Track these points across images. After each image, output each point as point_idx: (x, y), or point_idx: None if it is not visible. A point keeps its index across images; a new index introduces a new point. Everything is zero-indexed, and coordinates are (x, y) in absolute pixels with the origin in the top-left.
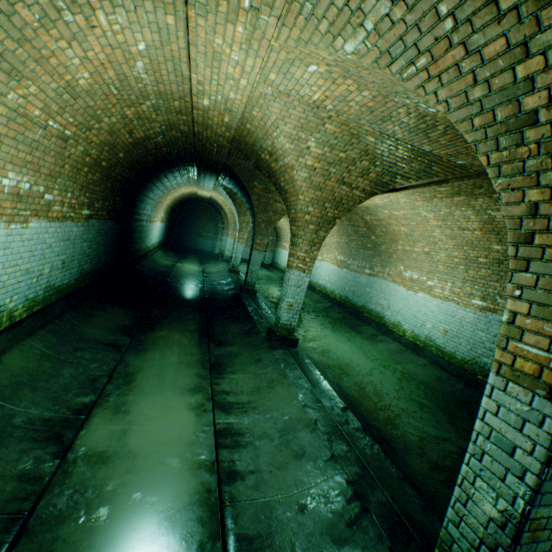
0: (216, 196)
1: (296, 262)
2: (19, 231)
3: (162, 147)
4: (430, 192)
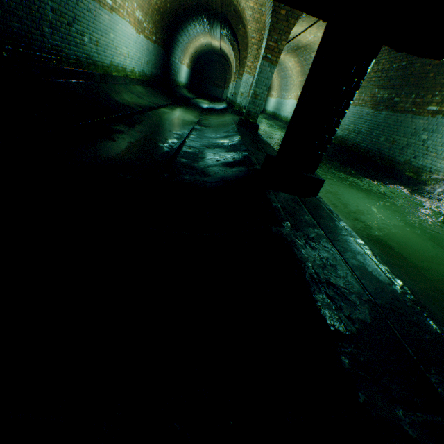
0: (224, 46)
1: (246, 69)
2: (138, 38)
3: (187, 0)
4: (324, 26)
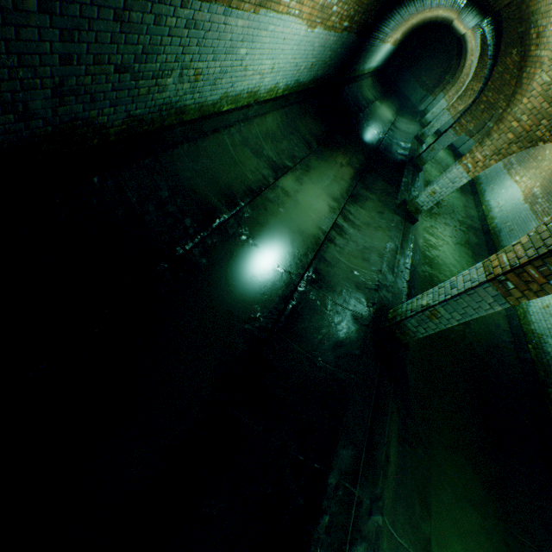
0: (470, 37)
1: (467, 161)
2: (308, 34)
3: None
4: None
